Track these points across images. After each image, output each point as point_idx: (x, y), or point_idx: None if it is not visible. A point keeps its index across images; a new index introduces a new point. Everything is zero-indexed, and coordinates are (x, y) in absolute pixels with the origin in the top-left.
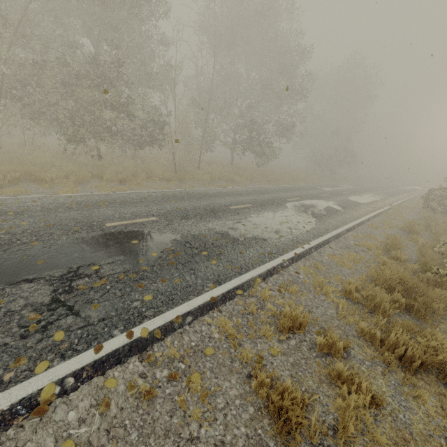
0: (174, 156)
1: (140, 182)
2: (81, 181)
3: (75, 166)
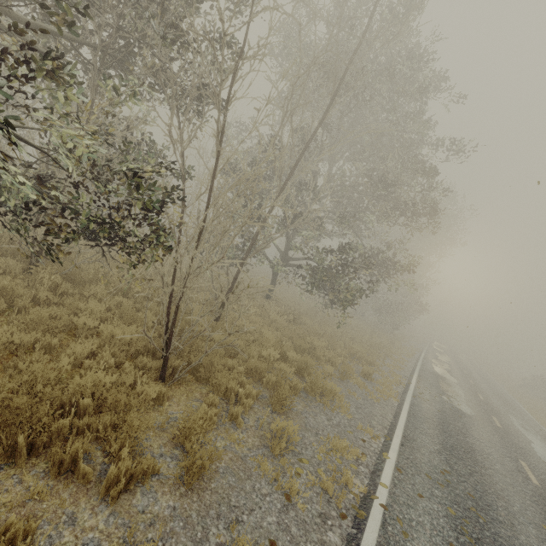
0: (177, 309)
1: None
2: None
3: None
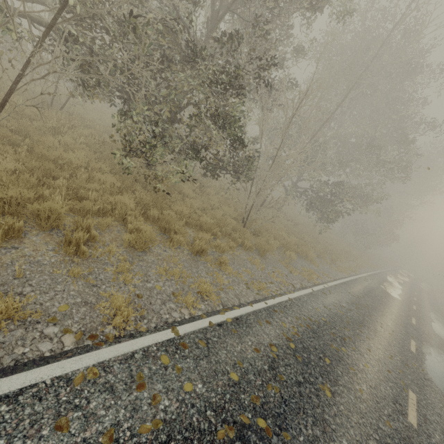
0: (253, 203)
1: (225, 262)
2: (139, 249)
3: (122, 185)
